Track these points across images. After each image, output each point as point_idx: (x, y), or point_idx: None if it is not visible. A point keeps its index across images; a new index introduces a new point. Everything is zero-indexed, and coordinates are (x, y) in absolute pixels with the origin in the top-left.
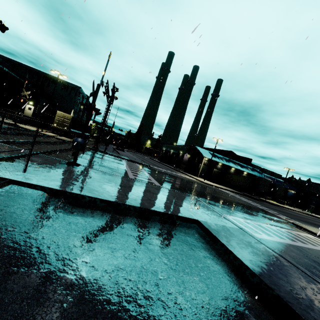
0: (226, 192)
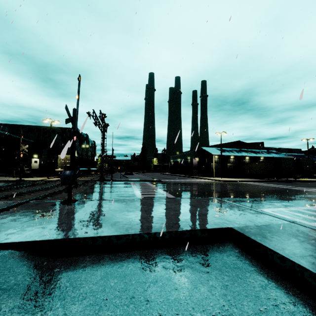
0: (249, 183)
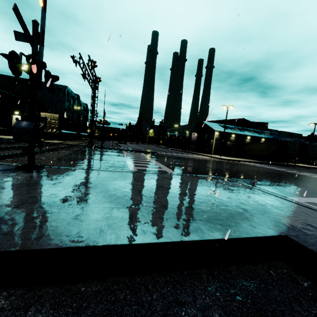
0: (251, 164)
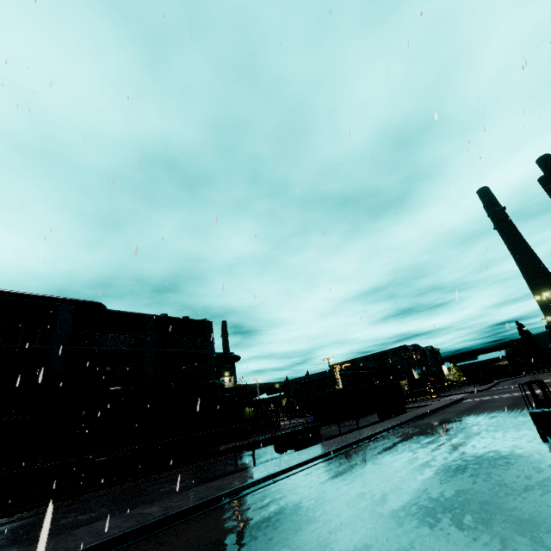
0: None
